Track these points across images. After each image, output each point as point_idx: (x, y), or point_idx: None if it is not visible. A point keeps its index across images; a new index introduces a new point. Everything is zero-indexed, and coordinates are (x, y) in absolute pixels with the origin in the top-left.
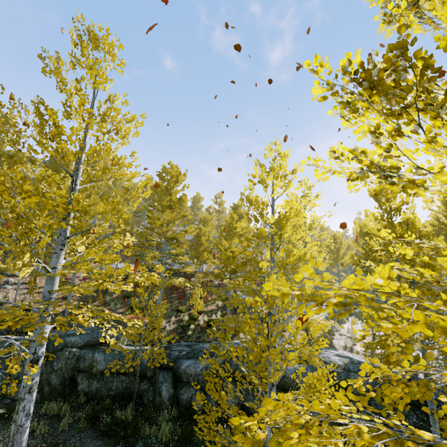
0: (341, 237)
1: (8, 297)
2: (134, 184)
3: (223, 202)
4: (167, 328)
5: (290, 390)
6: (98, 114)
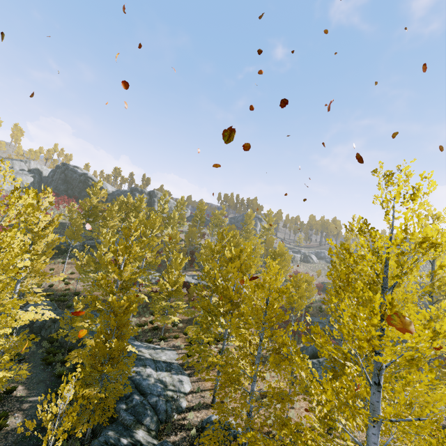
0: (304, 280)
1: (77, 286)
2: (173, 214)
3: (270, 219)
4: (133, 324)
5: None
6: (53, 219)
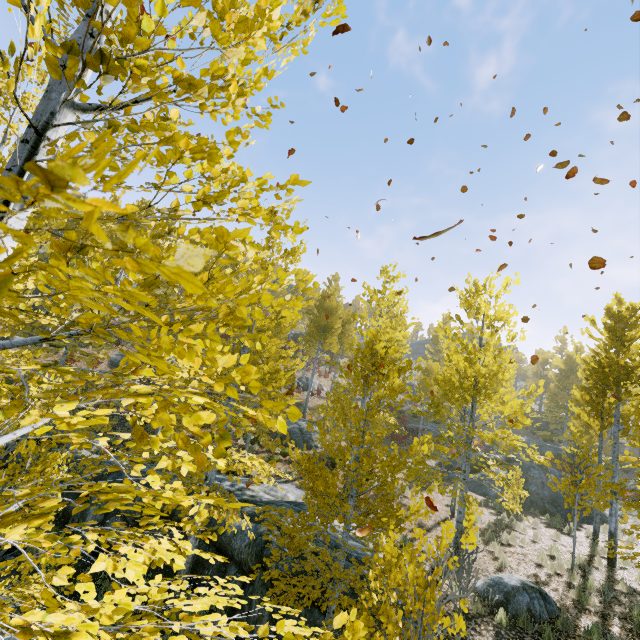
0: None
1: None
2: None
3: (338, 287)
4: None
5: (227, 553)
6: None
